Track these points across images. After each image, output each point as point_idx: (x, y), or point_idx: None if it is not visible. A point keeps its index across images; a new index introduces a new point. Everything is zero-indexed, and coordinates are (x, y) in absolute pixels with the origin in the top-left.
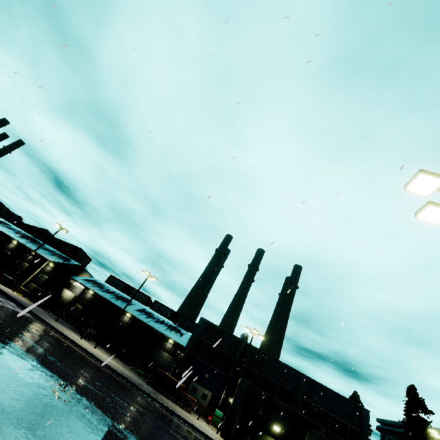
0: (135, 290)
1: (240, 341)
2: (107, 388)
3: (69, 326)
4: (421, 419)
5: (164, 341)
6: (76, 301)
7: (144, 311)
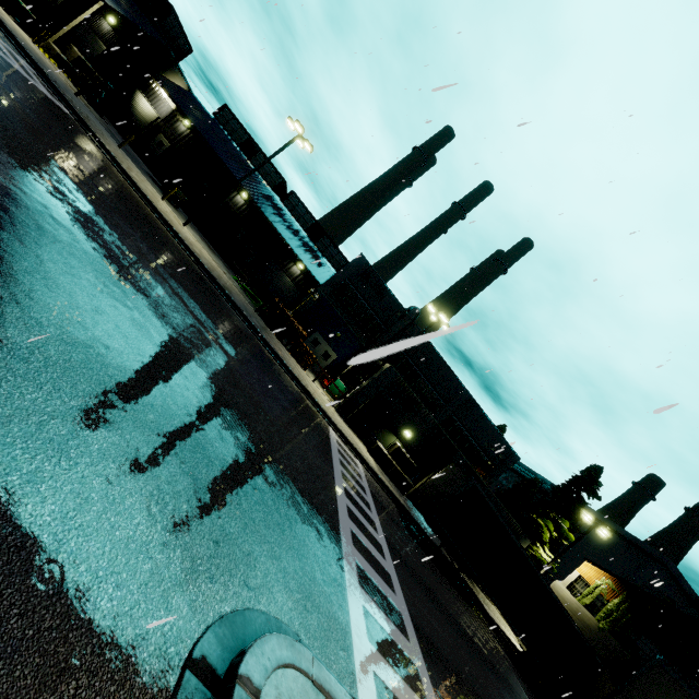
0: (264, 157)
1: (405, 315)
2: (196, 304)
3: (145, 170)
4: (582, 498)
5: (291, 261)
6: (160, 129)
7: (271, 202)
